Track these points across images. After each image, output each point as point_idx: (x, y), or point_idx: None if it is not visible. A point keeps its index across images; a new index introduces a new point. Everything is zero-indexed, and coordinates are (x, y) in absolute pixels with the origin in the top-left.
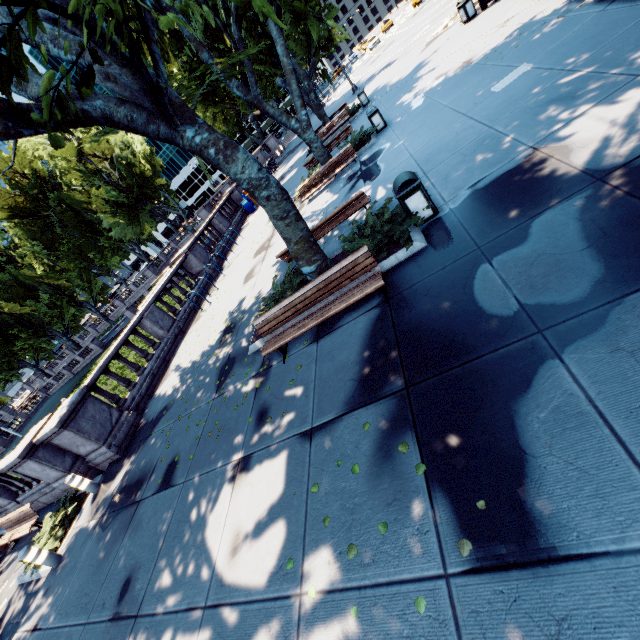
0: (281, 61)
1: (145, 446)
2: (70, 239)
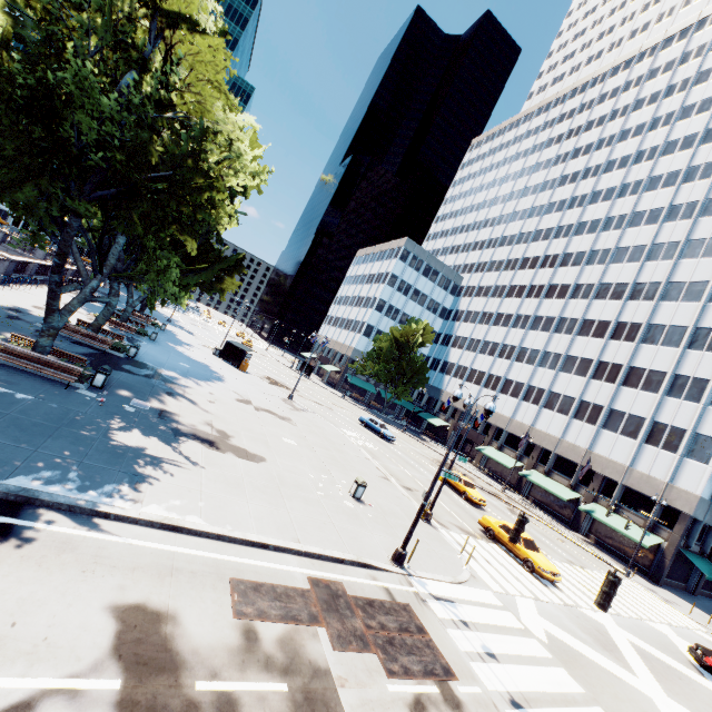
0: None
1: None
2: None
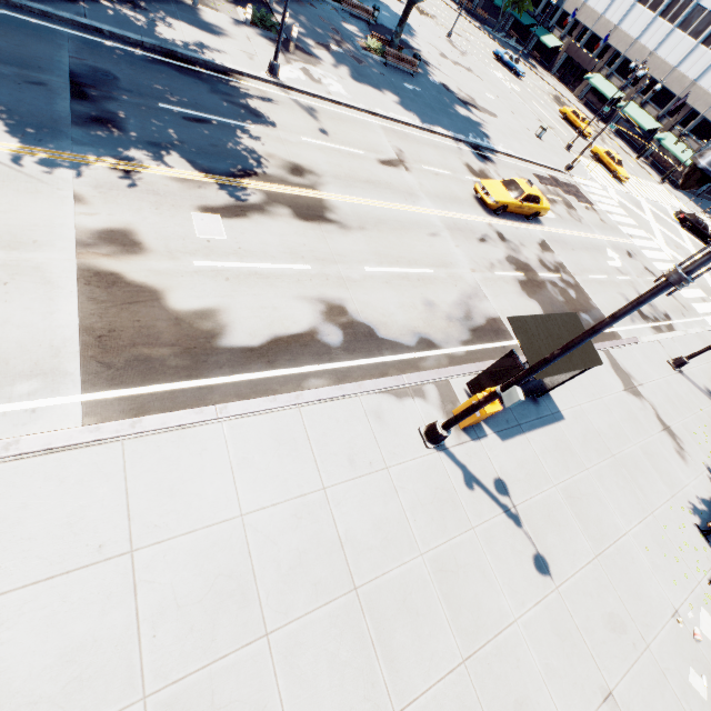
0: None
1: None
2: None
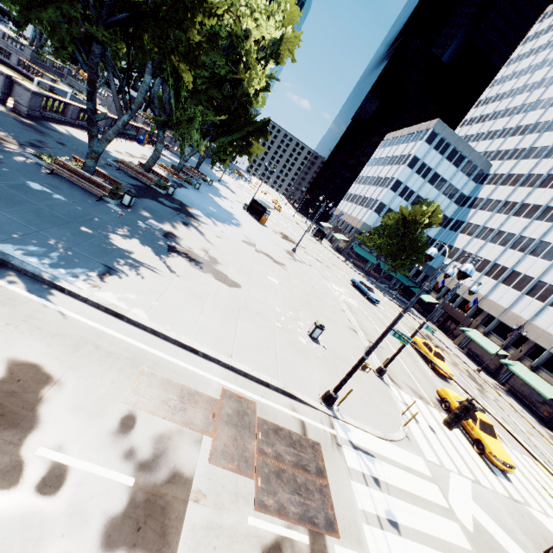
0: None
1: (45, 129)
2: None
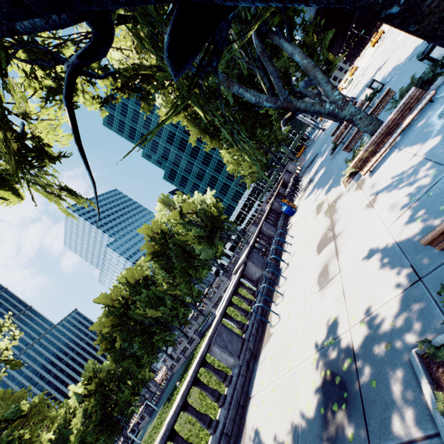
0: (301, 65)
1: None
2: (179, 264)
